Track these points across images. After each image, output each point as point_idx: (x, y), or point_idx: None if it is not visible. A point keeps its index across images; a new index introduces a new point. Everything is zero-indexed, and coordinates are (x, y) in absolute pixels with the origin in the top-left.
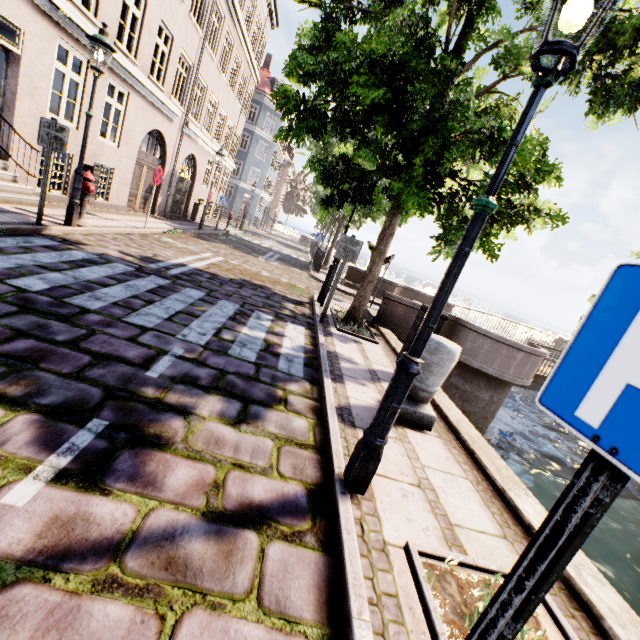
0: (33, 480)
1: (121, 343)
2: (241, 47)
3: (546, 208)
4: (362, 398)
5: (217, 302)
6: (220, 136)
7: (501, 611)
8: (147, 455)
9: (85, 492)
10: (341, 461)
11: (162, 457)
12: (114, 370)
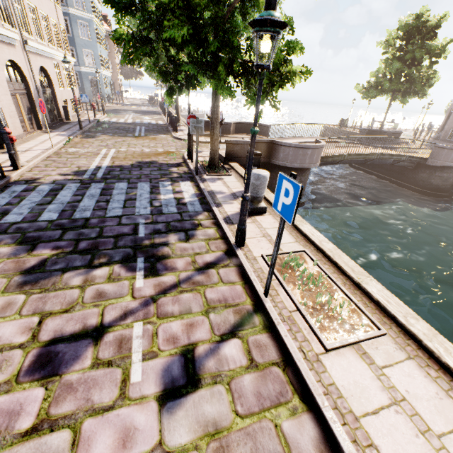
0: (139, 280)
1: (117, 228)
2: None
3: (299, 69)
4: (233, 210)
5: (137, 186)
6: (51, 38)
7: (274, 252)
8: (165, 262)
9: (156, 277)
10: (232, 239)
11: (170, 261)
12: (126, 240)
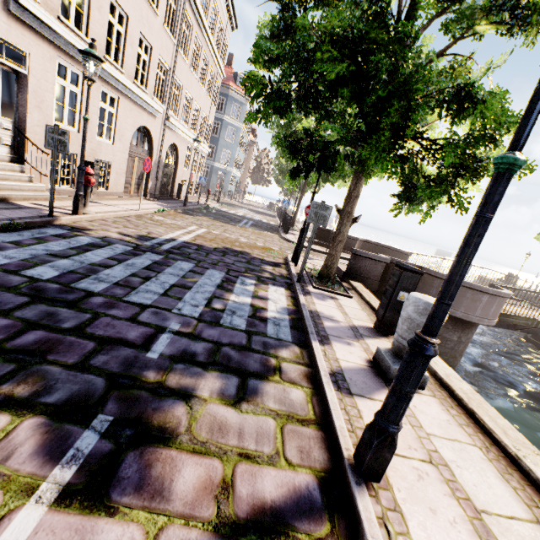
0: (35, 504)
1: (123, 324)
2: (208, 49)
3: None
4: (351, 359)
5: (205, 272)
6: (196, 126)
7: None
8: (152, 454)
9: (90, 514)
10: (347, 440)
11: (167, 455)
12: (117, 355)
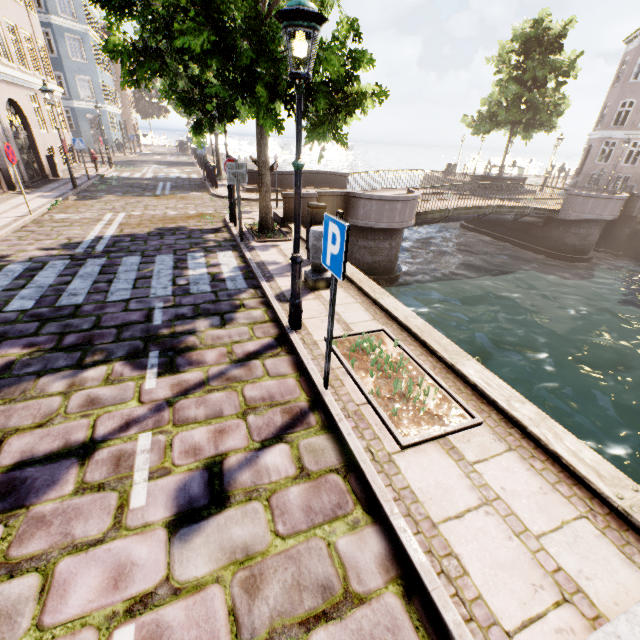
0: (150, 380)
1: (122, 315)
2: None
3: (371, 89)
4: (289, 284)
5: (155, 260)
6: (24, 58)
7: (329, 324)
8: (189, 355)
9: (175, 375)
10: (286, 320)
11: (197, 353)
12: (135, 330)
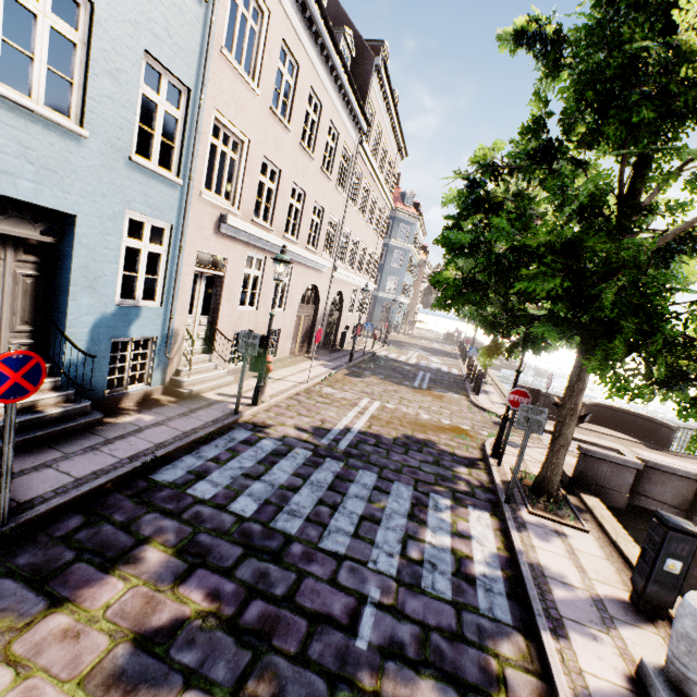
0: None
1: (325, 589)
2: (376, 188)
3: None
4: (601, 672)
5: (391, 488)
6: (361, 265)
7: None
8: None
9: None
10: None
11: None
12: (329, 641)
